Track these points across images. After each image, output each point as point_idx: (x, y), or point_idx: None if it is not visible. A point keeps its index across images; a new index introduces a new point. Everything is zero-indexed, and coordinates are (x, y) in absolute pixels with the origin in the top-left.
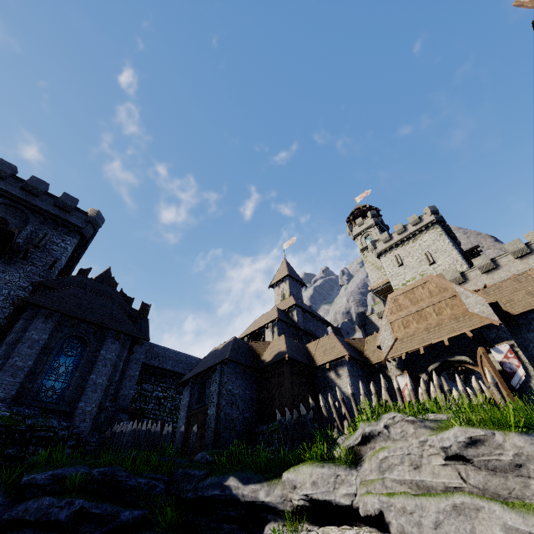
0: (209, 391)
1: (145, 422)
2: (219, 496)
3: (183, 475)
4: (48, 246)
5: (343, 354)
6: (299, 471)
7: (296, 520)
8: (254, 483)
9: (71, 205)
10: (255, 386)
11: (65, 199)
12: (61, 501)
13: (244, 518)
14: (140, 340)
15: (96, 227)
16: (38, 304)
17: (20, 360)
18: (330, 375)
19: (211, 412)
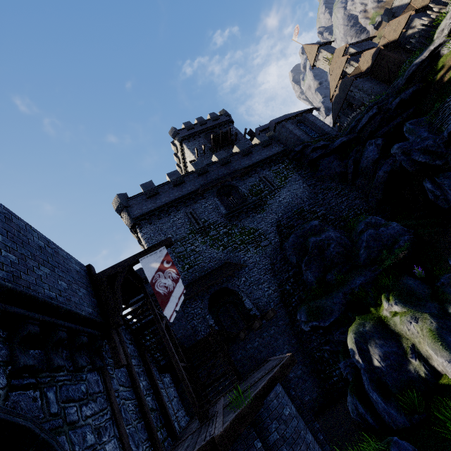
0: (356, 101)
1: (353, 114)
2: (415, 68)
3: (392, 88)
4: (233, 133)
5: (409, 15)
6: (440, 27)
7: (450, 37)
8: (425, 52)
9: (216, 116)
10: (374, 80)
11: (212, 116)
12: (369, 112)
13: (429, 62)
14: (314, 108)
15: (230, 116)
16: (280, 121)
17: (298, 133)
18: (408, 33)
19: (367, 100)
